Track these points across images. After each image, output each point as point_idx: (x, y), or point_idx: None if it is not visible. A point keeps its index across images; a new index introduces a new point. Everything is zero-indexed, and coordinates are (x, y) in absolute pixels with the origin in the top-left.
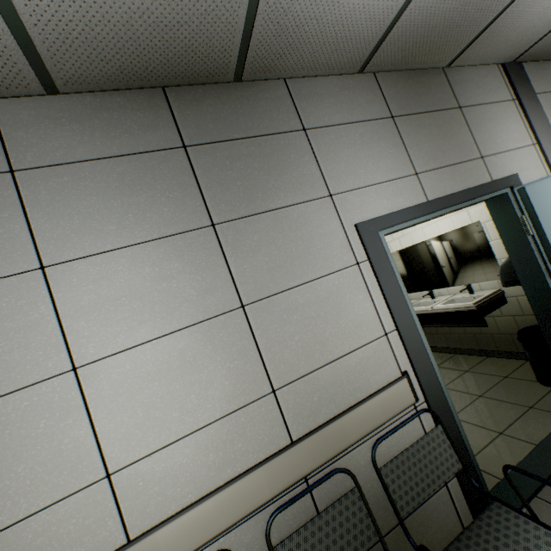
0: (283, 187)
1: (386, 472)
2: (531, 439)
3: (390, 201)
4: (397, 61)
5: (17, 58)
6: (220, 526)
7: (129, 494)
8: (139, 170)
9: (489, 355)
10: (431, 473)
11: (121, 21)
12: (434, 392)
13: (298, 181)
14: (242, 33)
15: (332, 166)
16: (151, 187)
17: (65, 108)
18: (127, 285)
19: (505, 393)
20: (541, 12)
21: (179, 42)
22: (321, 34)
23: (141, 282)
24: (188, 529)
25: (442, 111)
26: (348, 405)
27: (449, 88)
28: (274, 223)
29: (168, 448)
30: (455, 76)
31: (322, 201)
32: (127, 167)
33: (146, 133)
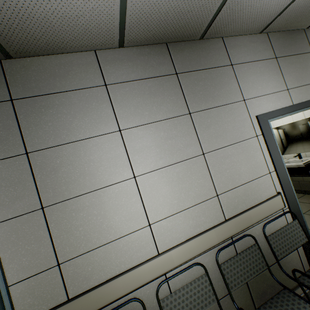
0: (221, 95)
1: (270, 238)
2: None
3: (273, 104)
4: (281, 26)
5: (115, 31)
6: (196, 252)
7: (158, 234)
8: (157, 85)
9: (307, 193)
10: (292, 242)
11: (165, 11)
12: (293, 203)
13: (228, 92)
14: (213, 15)
15: (245, 84)
16: (162, 94)
17: (125, 54)
18: (154, 140)
19: None
20: None
21: (184, 21)
22: (250, 14)
23: (159, 140)
24: (184, 252)
25: (303, 54)
26: (251, 205)
27: (307, 40)
28: (217, 113)
29: (173, 216)
30: None
31: (240, 103)
32: (152, 84)
33: (159, 66)
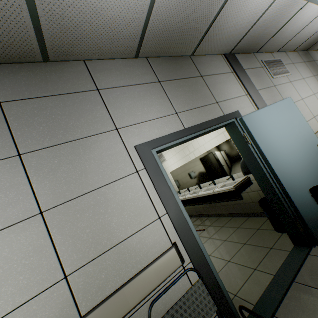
0: (81, 125)
1: None
2: (271, 271)
3: (159, 130)
4: (158, 51)
5: None
6: None
7: None
8: None
9: (250, 215)
10: None
11: None
12: (196, 254)
13: (92, 121)
14: (33, 29)
15: (118, 111)
16: None
17: None
18: None
19: (258, 240)
20: (233, 26)
21: None
22: (97, 32)
23: None
24: None
25: (191, 78)
26: (130, 276)
27: (194, 66)
28: (72, 149)
29: None
30: (197, 60)
31: (110, 132)
32: None
33: None
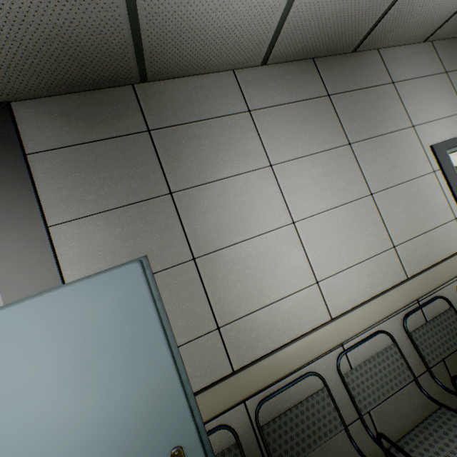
0: (385, 120)
1: None
2: None
3: (450, 130)
4: (451, 32)
5: (265, 44)
6: (379, 317)
7: (328, 294)
8: (307, 110)
9: None
10: None
11: (326, 17)
12: None
13: (392, 117)
14: (377, 19)
15: (412, 107)
16: (315, 120)
17: (267, 73)
18: (311, 178)
19: None
20: None
21: (342, 28)
22: (418, 16)
23: (317, 177)
24: (363, 316)
25: None
26: (437, 260)
27: None
28: (382, 144)
29: (343, 272)
30: None
31: (408, 130)
32: (301, 108)
33: (308, 87)
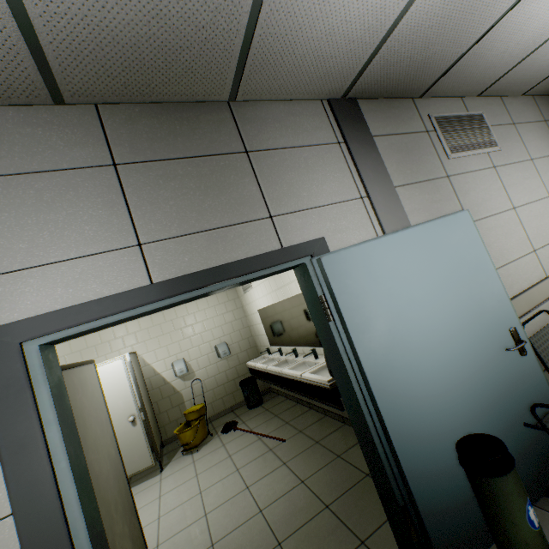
0: None
1: None
2: None
3: (72, 288)
4: (121, 90)
5: None
6: None
7: None
8: None
9: None
10: None
11: None
12: None
13: None
14: None
15: None
16: None
17: None
18: None
19: (352, 507)
20: (325, 38)
21: None
22: None
23: None
24: None
25: (215, 156)
26: None
27: (235, 126)
28: None
29: None
30: (247, 112)
31: None
32: None
33: None
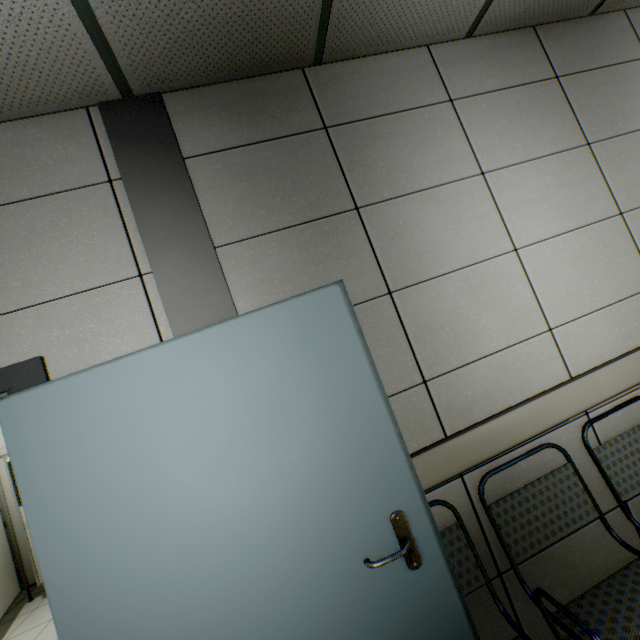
0: (637, 111)
1: None
2: None
3: None
4: None
5: (479, 4)
6: (637, 378)
7: (565, 346)
8: (528, 98)
9: None
10: None
11: None
12: None
13: None
14: None
15: None
16: (539, 112)
17: (471, 49)
18: (537, 190)
19: None
20: None
21: None
22: None
23: (545, 189)
24: (616, 375)
25: None
26: None
27: None
28: (634, 144)
29: (584, 317)
30: None
31: None
32: (520, 96)
33: (528, 67)
